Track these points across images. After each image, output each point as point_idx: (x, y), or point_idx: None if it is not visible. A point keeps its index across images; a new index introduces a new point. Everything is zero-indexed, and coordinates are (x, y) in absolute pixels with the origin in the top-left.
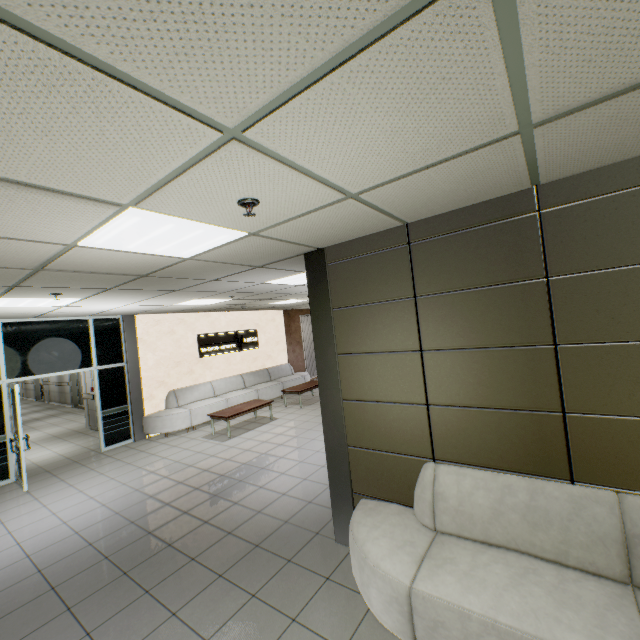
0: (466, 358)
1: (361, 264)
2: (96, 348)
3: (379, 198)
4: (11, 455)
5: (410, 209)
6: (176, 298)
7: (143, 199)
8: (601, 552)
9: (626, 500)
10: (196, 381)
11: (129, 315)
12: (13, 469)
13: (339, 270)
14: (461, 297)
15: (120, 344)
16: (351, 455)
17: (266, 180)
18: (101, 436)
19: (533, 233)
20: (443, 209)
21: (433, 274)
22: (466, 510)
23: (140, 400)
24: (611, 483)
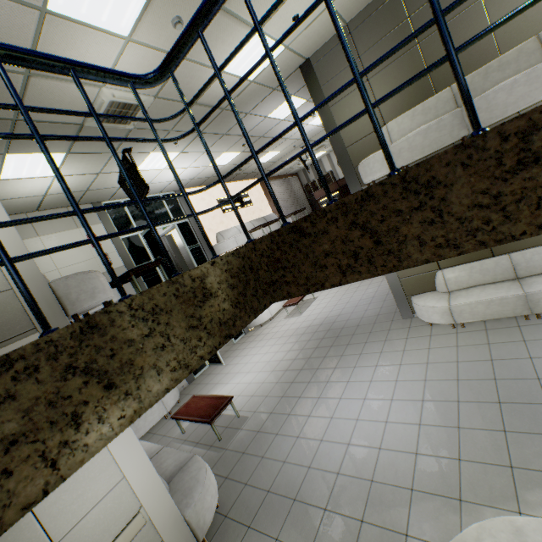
0: (387, 71)
1: (330, 56)
2: (170, 212)
3: (338, 4)
4: (158, 271)
5: (348, 11)
6: (217, 151)
7: (265, 24)
8: (447, 106)
9: (452, 86)
10: (227, 228)
11: (178, 190)
12: (162, 278)
13: (319, 66)
14: (378, 46)
15: (180, 209)
16: (349, 151)
17: (306, 1)
18: (193, 261)
19: (399, 1)
20: (361, 7)
21: (364, 42)
22: (401, 128)
23: (203, 240)
24: (448, 86)
